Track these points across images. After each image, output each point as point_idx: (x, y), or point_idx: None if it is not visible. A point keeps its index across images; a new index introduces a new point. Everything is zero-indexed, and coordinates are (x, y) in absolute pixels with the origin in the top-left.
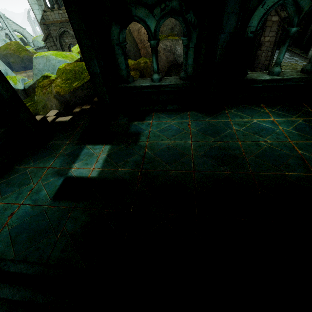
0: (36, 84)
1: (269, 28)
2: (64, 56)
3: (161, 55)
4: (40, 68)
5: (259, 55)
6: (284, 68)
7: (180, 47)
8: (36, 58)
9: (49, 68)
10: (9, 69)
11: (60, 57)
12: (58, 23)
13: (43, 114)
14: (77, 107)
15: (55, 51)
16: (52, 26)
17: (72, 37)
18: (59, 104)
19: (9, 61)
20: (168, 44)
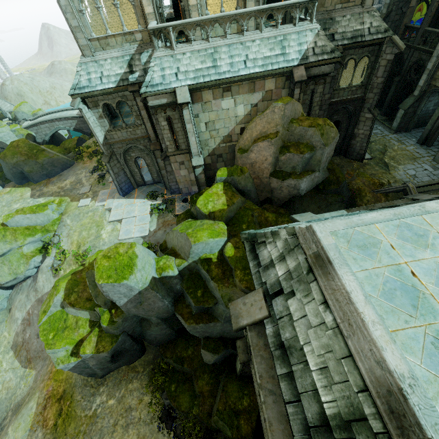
0: (206, 273)
1: (363, 123)
2: (217, 234)
3: (282, 190)
4: (198, 252)
5: (353, 144)
6: (374, 147)
7: (304, 183)
8: (195, 244)
9: (207, 249)
10: (150, 251)
11: (216, 237)
12: (126, 141)
13: None
14: None
15: (205, 229)
16: (117, 144)
17: (141, 151)
18: None
19: (21, 170)
20: (293, 183)
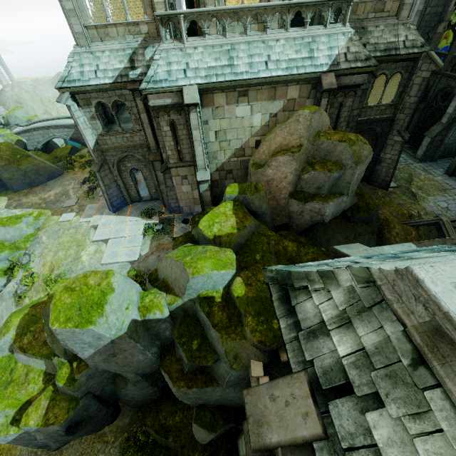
0: (206, 317)
1: (391, 146)
2: (223, 264)
3: (304, 214)
4: (197, 287)
5: (378, 170)
6: (399, 175)
7: (330, 207)
8: (193, 277)
9: (208, 285)
10: (134, 282)
11: (221, 269)
12: (121, 148)
13: (237, 367)
14: (280, 350)
15: (208, 258)
16: (111, 151)
17: (138, 161)
18: (261, 354)
19: None
20: (317, 206)
